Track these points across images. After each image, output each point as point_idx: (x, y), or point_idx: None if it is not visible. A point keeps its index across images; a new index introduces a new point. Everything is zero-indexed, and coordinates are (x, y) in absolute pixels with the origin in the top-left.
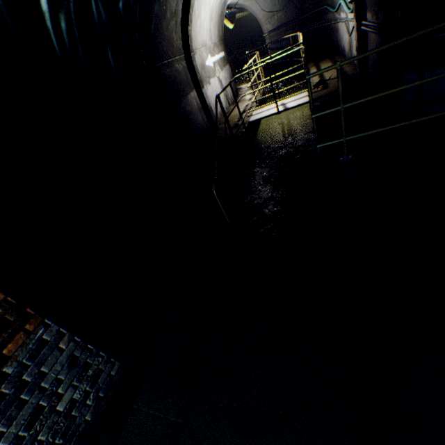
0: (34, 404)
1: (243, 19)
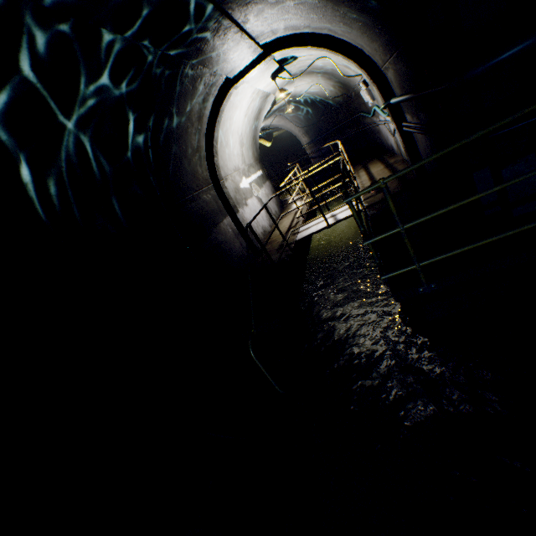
0: None
1: (281, 136)
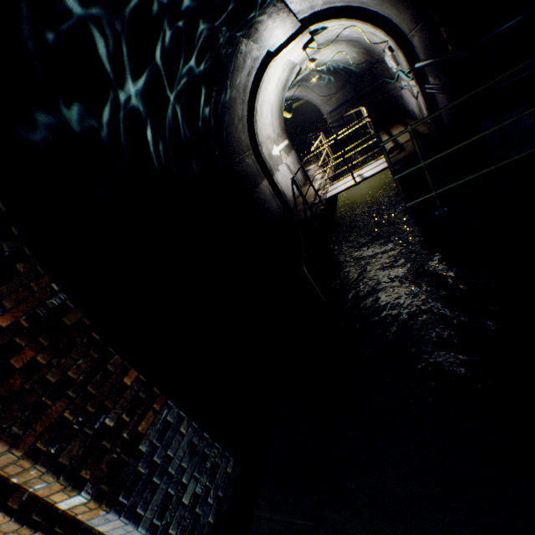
0: (164, 490)
1: (299, 107)
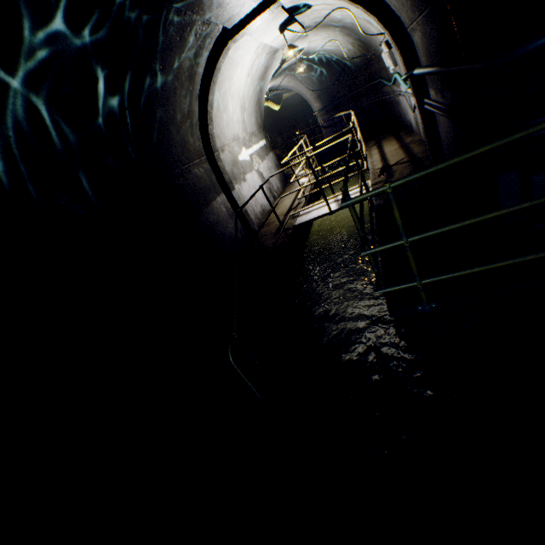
0: None
1: (291, 98)
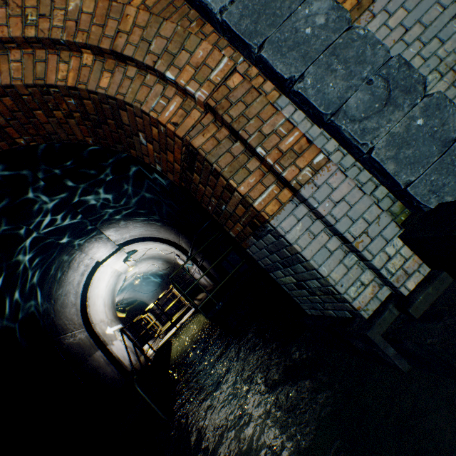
0: None
1: (133, 309)
